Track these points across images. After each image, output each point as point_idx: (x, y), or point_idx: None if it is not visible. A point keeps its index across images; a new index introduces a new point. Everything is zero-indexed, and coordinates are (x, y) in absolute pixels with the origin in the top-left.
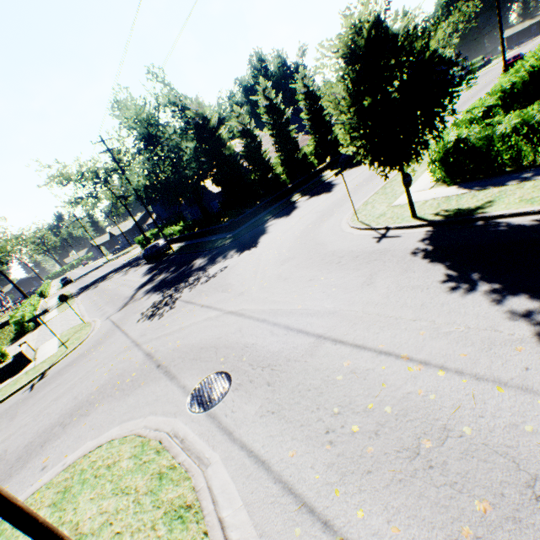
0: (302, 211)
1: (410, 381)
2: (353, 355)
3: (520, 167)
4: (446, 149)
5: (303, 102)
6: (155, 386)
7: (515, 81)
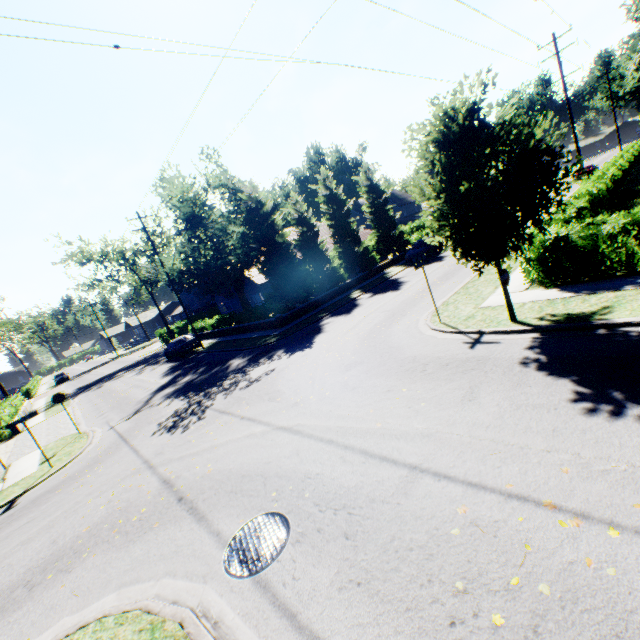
0: (365, 309)
1: (568, 543)
2: (470, 498)
3: (631, 271)
4: (544, 247)
5: (365, 195)
6: (175, 530)
7: (601, 187)
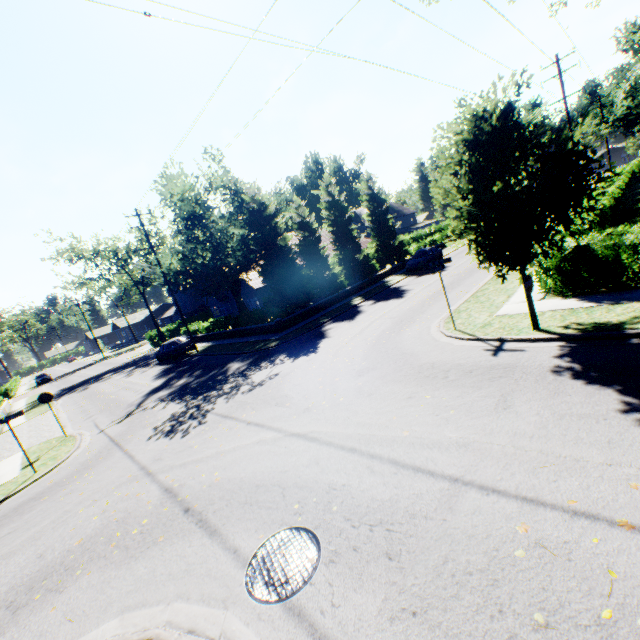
0: (370, 315)
1: None
2: (529, 515)
3: None
4: (563, 256)
5: (366, 203)
6: (183, 545)
7: (604, 203)
